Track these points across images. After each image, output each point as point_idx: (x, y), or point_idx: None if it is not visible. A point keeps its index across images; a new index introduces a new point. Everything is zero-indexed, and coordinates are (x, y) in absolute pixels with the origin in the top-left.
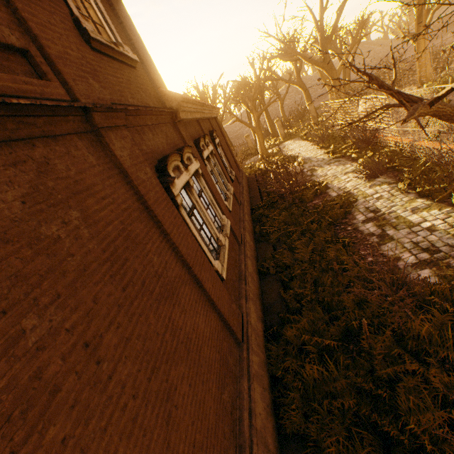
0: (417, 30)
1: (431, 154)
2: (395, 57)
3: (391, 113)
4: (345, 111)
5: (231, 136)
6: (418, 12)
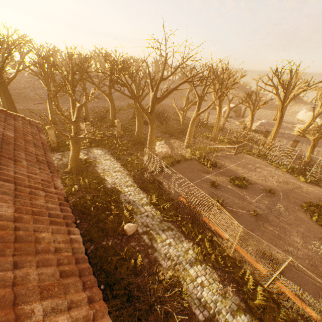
0: (193, 118)
1: (243, 259)
2: (164, 108)
3: (181, 169)
4: (153, 151)
5: (12, 91)
6: (196, 109)
